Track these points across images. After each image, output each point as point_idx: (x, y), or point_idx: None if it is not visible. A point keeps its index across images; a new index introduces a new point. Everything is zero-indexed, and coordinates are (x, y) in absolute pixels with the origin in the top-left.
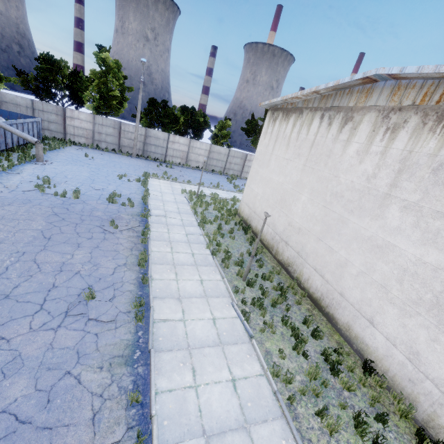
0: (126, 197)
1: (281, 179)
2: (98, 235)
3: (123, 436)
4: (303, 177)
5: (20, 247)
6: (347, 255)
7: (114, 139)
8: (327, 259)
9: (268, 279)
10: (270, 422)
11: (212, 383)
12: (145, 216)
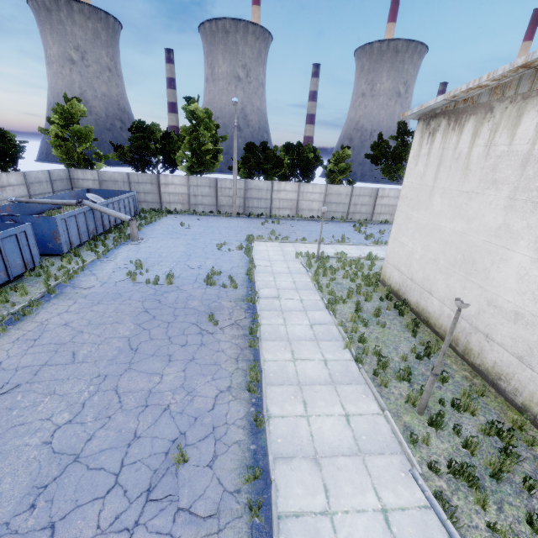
0: (227, 274)
1: (459, 226)
2: (193, 339)
3: None
4: (512, 221)
5: (102, 367)
6: None
7: (210, 199)
8: None
9: (466, 409)
10: None
11: None
12: (252, 301)
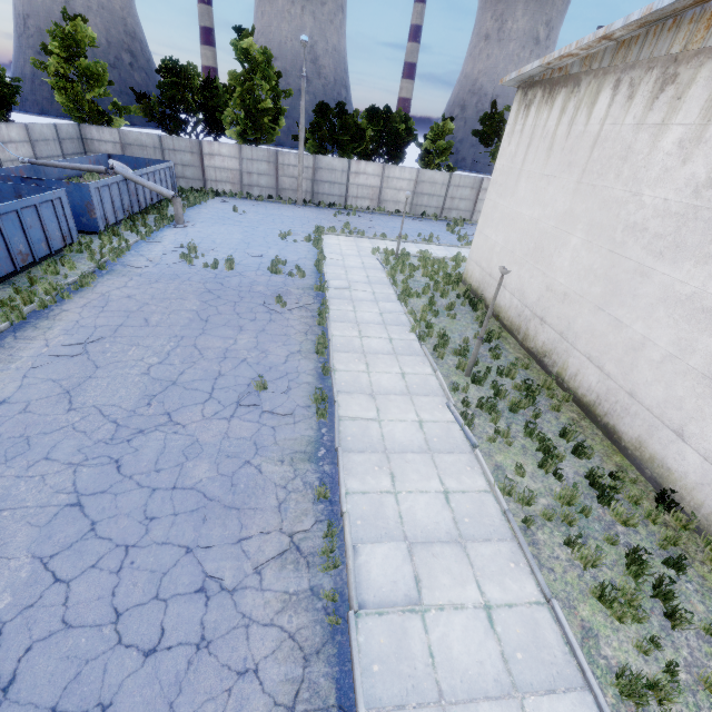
0: (293, 264)
1: (536, 213)
2: (262, 316)
3: (312, 526)
4: (575, 205)
5: (177, 331)
6: (647, 330)
7: (269, 179)
8: (609, 340)
9: (508, 376)
10: (494, 542)
11: (417, 492)
12: (321, 289)
